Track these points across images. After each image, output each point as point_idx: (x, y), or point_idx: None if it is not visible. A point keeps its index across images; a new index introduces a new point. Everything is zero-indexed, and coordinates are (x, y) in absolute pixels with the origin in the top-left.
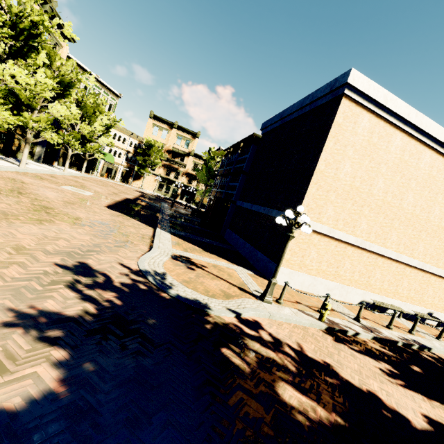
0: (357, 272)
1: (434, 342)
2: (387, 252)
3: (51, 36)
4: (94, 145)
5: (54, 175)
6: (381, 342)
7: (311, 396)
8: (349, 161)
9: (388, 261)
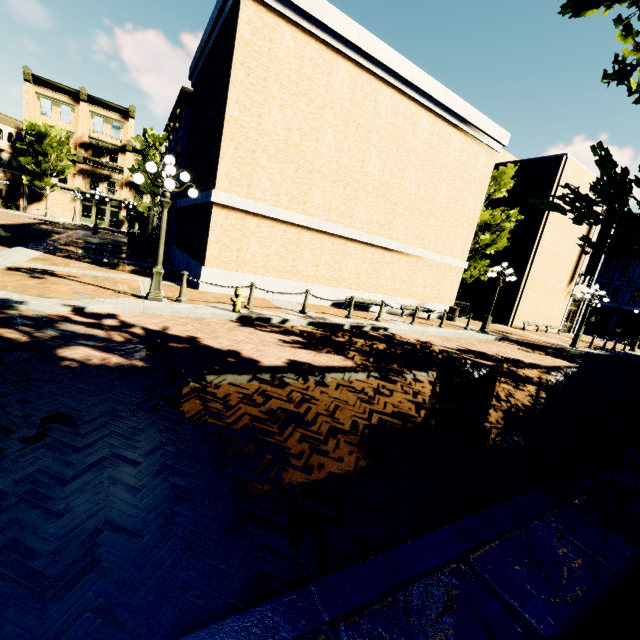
0: (323, 264)
1: (402, 325)
2: (356, 234)
3: None
4: None
5: None
6: (321, 327)
7: (119, 353)
8: (276, 103)
9: (361, 247)
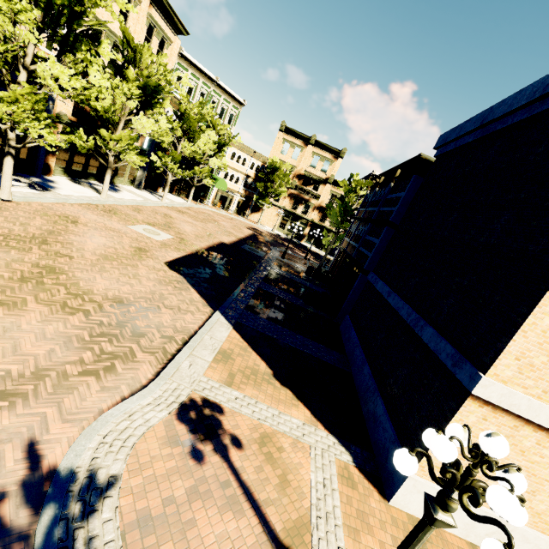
0: None
1: None
2: None
3: (157, 29)
4: (203, 168)
5: (141, 207)
6: None
7: None
8: None
9: None
